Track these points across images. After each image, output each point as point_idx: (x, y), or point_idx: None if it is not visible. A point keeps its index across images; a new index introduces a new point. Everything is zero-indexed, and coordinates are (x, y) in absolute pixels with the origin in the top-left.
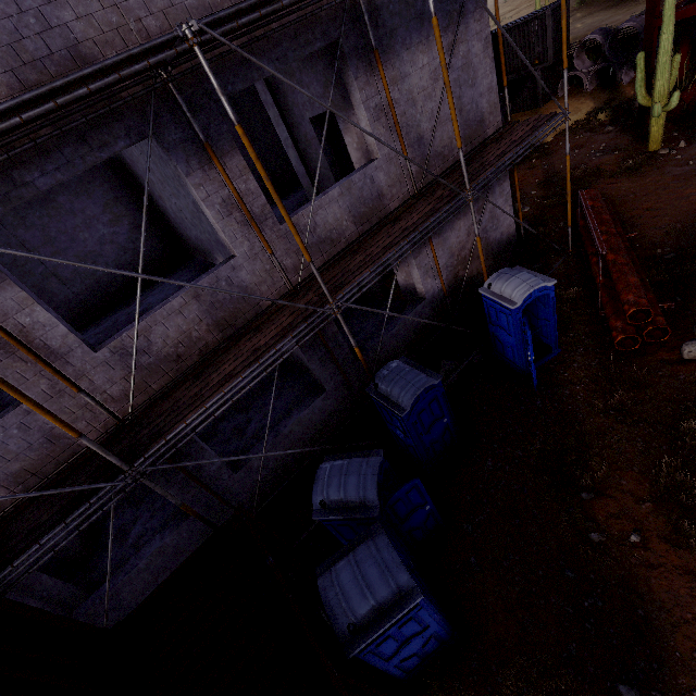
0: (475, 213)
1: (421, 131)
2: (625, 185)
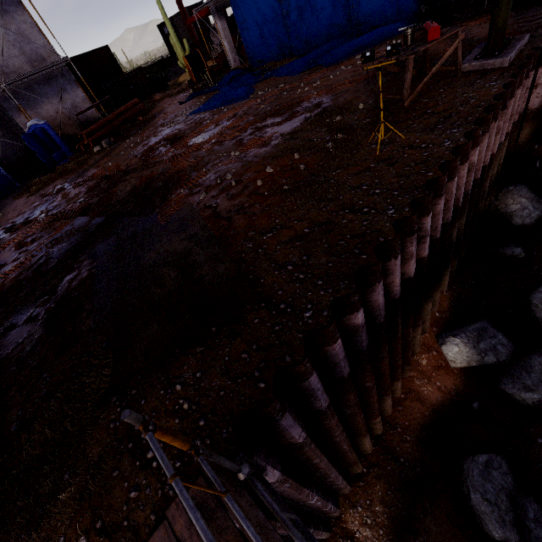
0: (59, 103)
1: None
2: (168, 100)
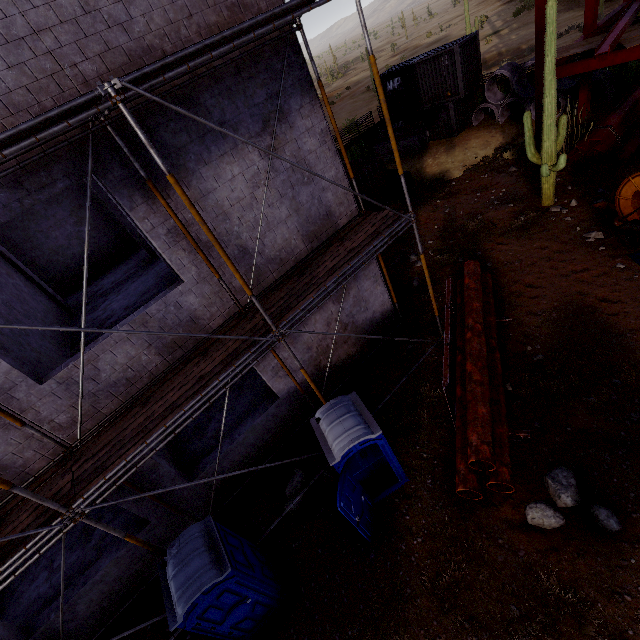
0: (335, 302)
1: (243, 241)
2: (513, 248)
